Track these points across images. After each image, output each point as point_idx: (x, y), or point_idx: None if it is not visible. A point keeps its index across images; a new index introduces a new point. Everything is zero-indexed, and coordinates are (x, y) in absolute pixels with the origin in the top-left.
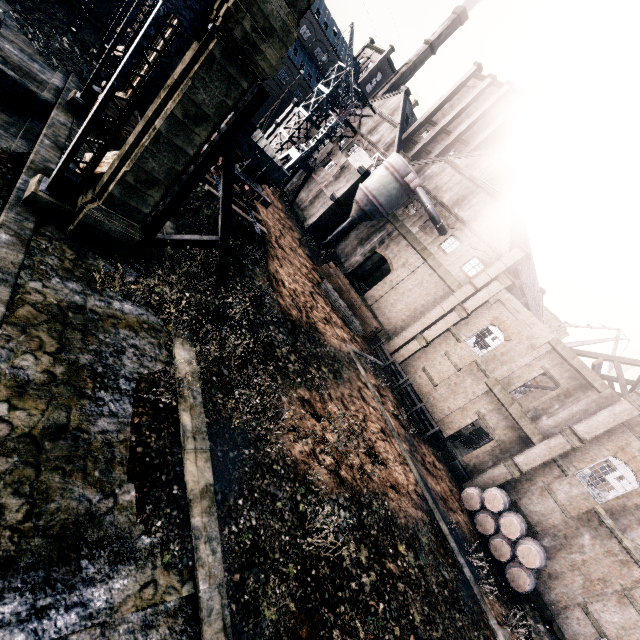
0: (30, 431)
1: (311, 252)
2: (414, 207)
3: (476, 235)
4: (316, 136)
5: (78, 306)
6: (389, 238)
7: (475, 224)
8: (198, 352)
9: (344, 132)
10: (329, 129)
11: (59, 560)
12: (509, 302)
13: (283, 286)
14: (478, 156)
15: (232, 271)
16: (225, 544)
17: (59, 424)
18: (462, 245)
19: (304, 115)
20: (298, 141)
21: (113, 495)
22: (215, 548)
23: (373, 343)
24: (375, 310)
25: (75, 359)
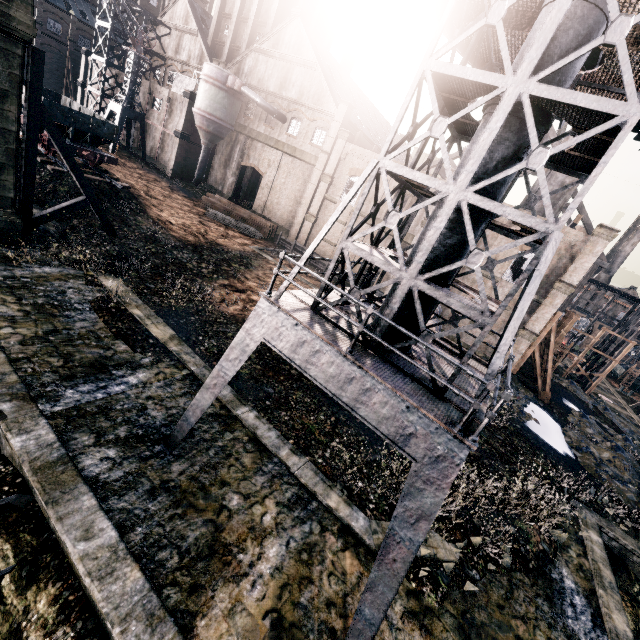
0: (36, 335)
1: (186, 193)
2: (251, 108)
3: (308, 108)
4: (126, 79)
5: (10, 277)
6: (246, 148)
7: (303, 99)
8: (123, 281)
9: (153, 63)
10: (133, 66)
11: (99, 373)
12: (354, 151)
13: (171, 224)
14: (278, 33)
15: (117, 225)
16: (200, 354)
17: (51, 330)
18: (303, 123)
19: (102, 62)
20: (114, 93)
21: (111, 349)
22: (193, 356)
23: (276, 240)
24: (267, 216)
25: (34, 302)
